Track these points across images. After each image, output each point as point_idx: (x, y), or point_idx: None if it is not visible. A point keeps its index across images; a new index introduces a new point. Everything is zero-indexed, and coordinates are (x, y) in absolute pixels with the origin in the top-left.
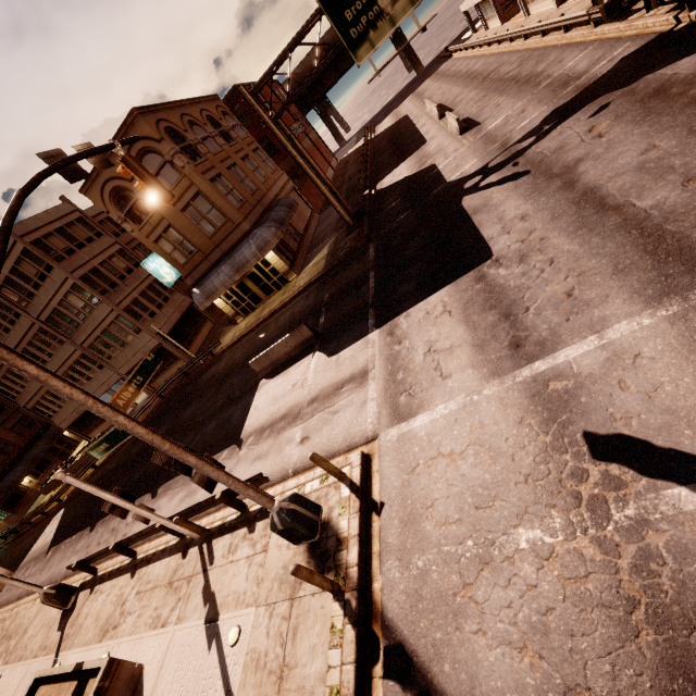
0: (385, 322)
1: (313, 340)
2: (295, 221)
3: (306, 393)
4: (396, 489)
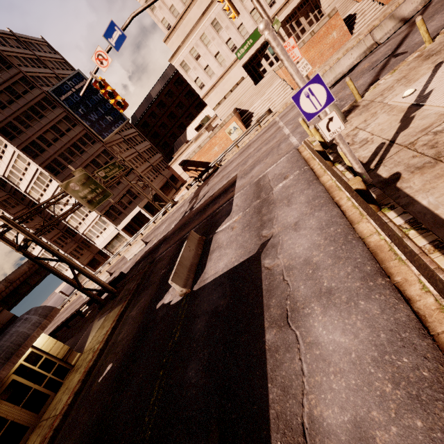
0: (233, 194)
1: (204, 238)
2: None
3: (248, 209)
4: None
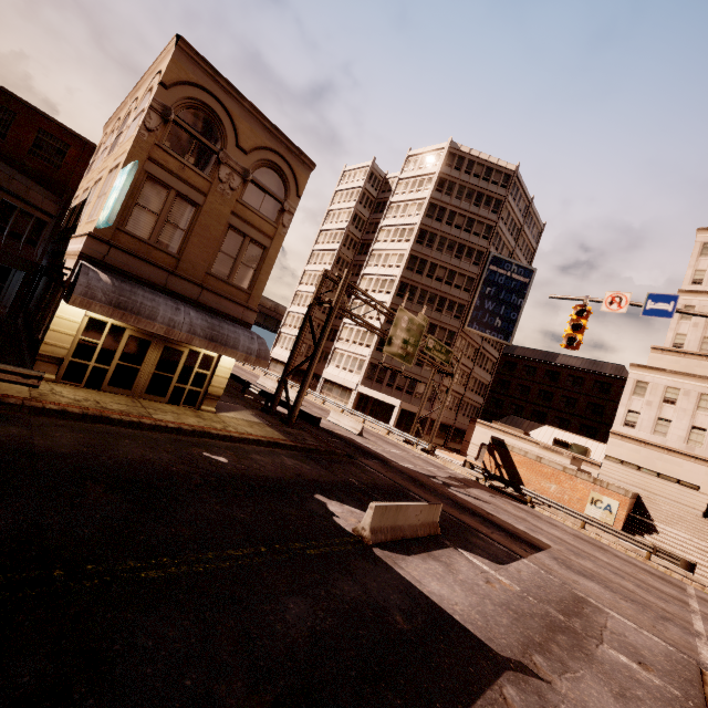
0: (524, 554)
1: (438, 530)
2: None
3: (535, 599)
4: None
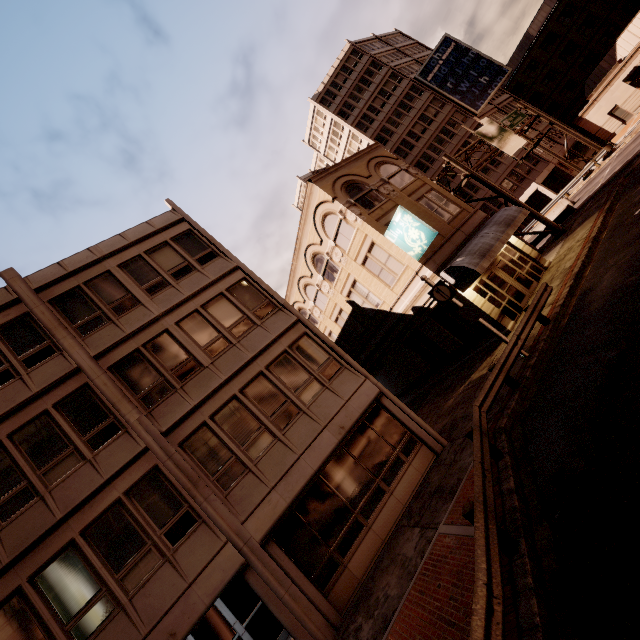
0: None
1: None
2: None
3: None
4: None
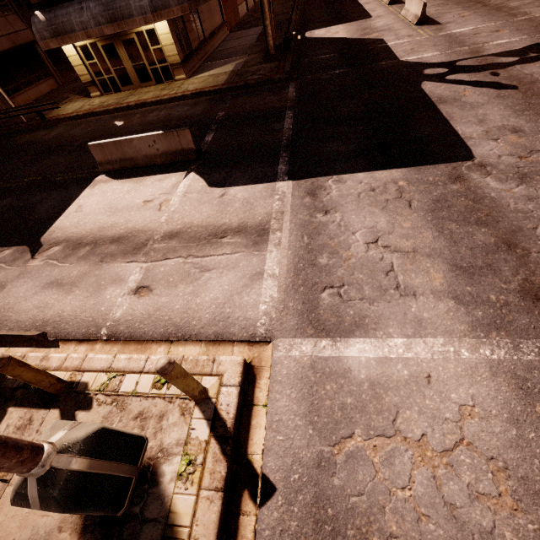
0: (304, 176)
1: (192, 156)
2: (203, 16)
3: (163, 219)
4: (303, 468)
